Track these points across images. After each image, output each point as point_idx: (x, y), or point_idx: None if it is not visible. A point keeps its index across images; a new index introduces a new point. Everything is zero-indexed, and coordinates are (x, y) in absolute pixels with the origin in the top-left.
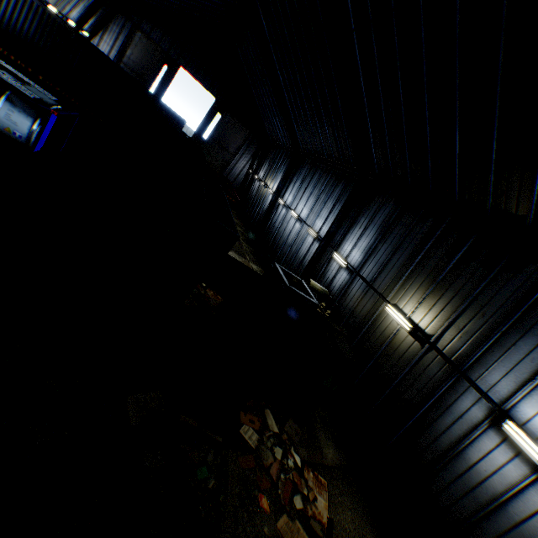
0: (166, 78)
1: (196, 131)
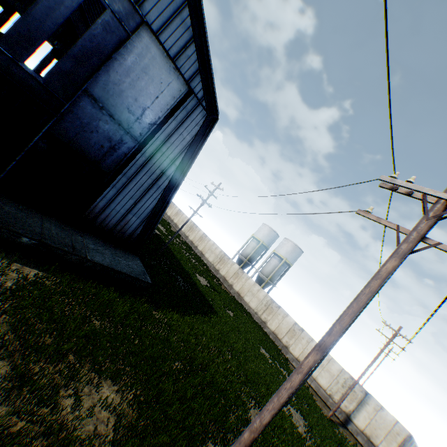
0: (3, 18)
1: (34, 69)
